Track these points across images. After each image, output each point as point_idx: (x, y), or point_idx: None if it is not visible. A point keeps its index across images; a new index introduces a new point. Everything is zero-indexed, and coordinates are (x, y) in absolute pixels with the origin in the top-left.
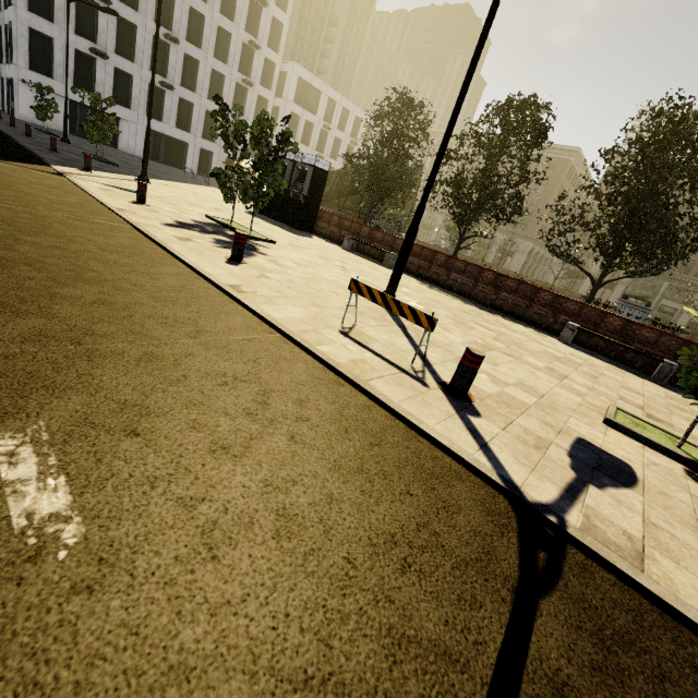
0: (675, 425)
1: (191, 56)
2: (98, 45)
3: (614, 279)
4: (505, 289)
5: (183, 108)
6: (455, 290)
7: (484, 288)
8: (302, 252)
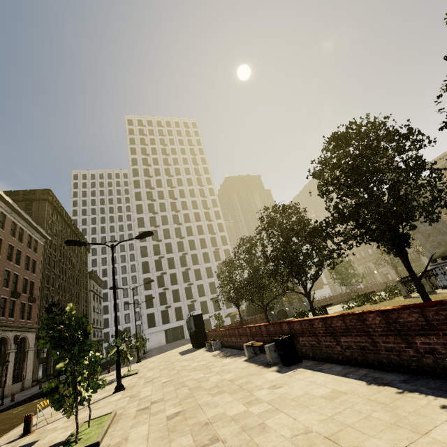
0: (150, 408)
1: (199, 284)
2: (168, 304)
3: (310, 287)
4: (241, 335)
5: (203, 305)
6: (235, 347)
7: (238, 339)
8: (147, 371)
